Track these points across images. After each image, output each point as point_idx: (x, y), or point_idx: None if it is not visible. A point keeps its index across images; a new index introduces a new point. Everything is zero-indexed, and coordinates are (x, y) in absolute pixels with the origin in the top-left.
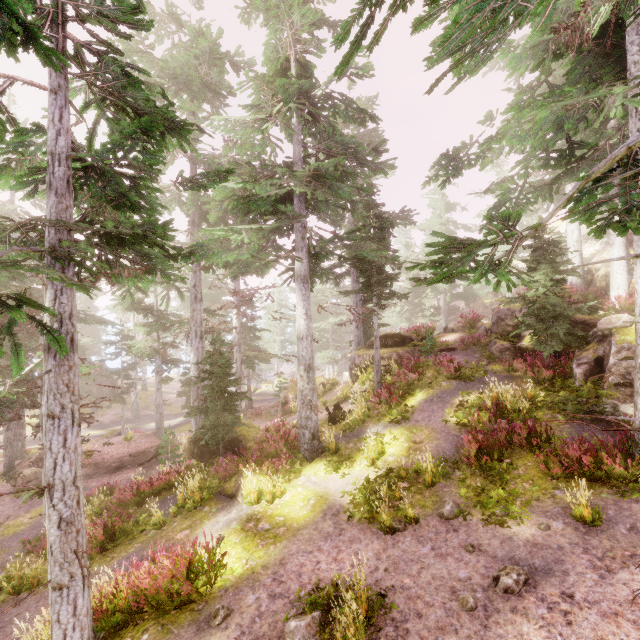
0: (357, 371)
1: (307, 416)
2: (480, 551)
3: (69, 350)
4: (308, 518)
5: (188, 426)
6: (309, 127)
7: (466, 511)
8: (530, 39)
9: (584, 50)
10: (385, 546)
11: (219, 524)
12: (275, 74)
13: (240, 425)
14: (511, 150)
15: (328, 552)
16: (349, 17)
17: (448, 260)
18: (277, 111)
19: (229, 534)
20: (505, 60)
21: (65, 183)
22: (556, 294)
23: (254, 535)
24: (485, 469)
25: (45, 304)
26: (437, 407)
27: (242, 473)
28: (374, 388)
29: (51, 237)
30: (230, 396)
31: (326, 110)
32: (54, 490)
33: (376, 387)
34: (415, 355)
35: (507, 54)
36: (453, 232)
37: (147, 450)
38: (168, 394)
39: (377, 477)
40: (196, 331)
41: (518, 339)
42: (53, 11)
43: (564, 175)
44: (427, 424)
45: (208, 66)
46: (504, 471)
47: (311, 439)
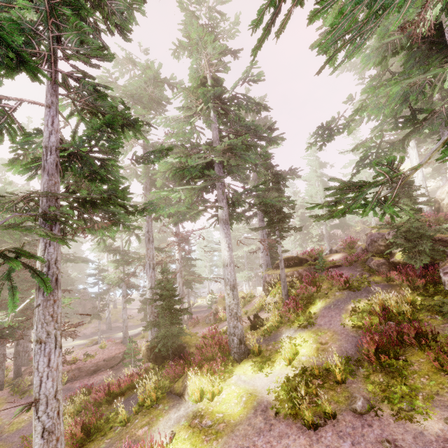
0: (268, 287)
1: (234, 325)
2: (396, 446)
3: (54, 288)
4: (242, 414)
5: (146, 334)
6: (222, 118)
7: (376, 406)
8: (393, 28)
9: (414, 47)
10: (310, 441)
11: (171, 421)
12: (197, 87)
13: (184, 335)
14: (369, 119)
15: (262, 447)
16: (262, 4)
17: (341, 199)
18: (199, 110)
19: (179, 430)
20: (351, 65)
21: (54, 166)
22: (417, 220)
23: (199, 431)
24: (385, 366)
25: (38, 254)
26: (335, 313)
27: (187, 374)
28: (283, 299)
29: (43, 204)
30: (176, 312)
31: (233, 106)
32: (39, 404)
33: (284, 298)
34: (311, 272)
35: (360, 54)
36: (326, 181)
37: (116, 355)
38: (131, 310)
39: (295, 375)
40: (150, 264)
41: (390, 255)
42: (47, 54)
43: (412, 133)
44: (329, 327)
45: (153, 87)
46: (401, 367)
47: (239, 344)
